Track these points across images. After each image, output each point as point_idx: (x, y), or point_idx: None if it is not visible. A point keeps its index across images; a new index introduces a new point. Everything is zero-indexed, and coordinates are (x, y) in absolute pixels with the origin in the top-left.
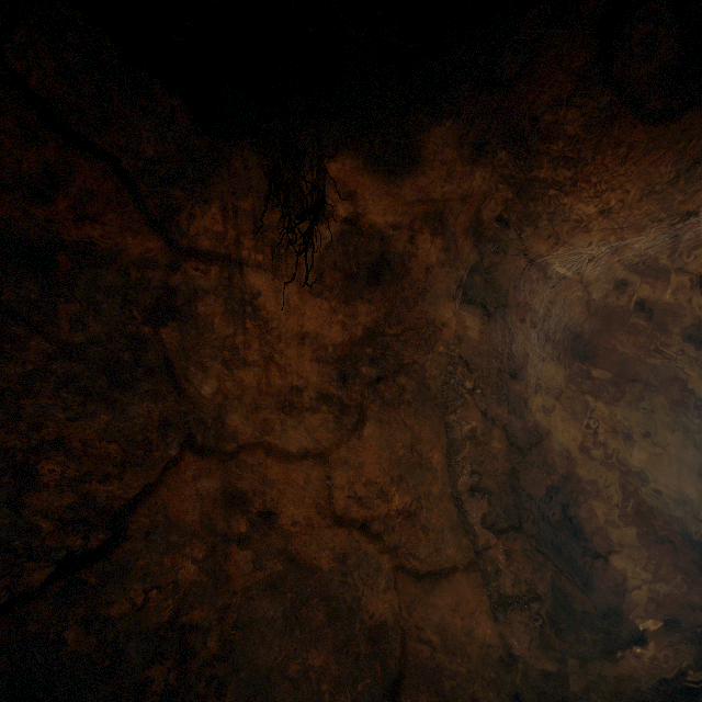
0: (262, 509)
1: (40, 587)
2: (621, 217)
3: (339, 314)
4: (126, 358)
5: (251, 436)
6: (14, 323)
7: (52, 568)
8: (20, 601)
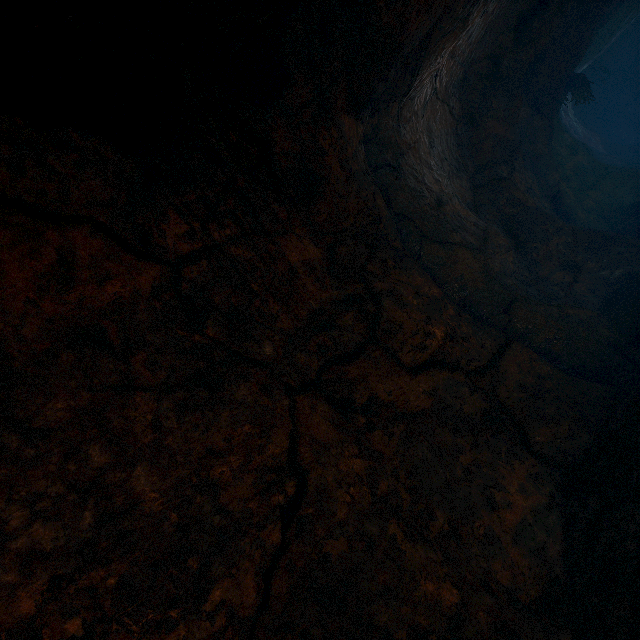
0: (363, 400)
1: (282, 540)
2: (450, 19)
3: (306, 237)
4: (202, 366)
5: (318, 361)
6: (116, 393)
7: (279, 525)
8: (278, 557)
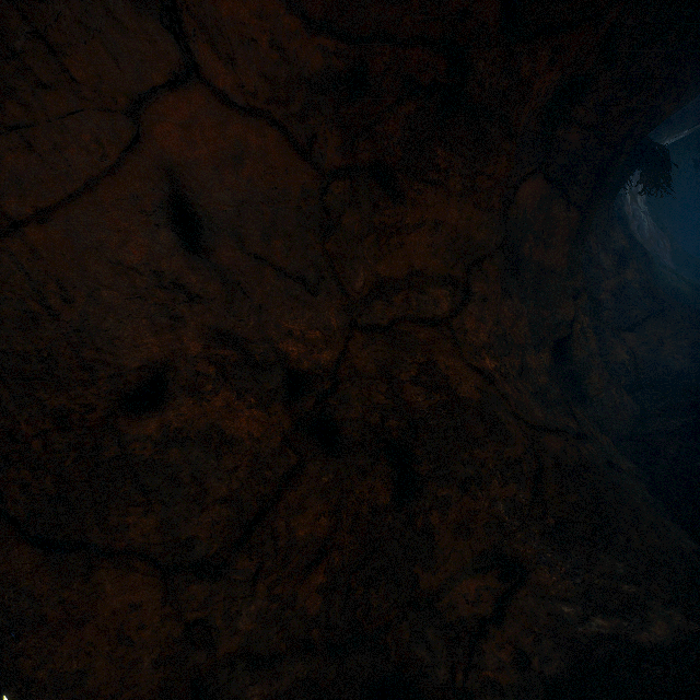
0: None
1: None
2: None
3: None
4: None
5: None
6: None
7: None
8: None
